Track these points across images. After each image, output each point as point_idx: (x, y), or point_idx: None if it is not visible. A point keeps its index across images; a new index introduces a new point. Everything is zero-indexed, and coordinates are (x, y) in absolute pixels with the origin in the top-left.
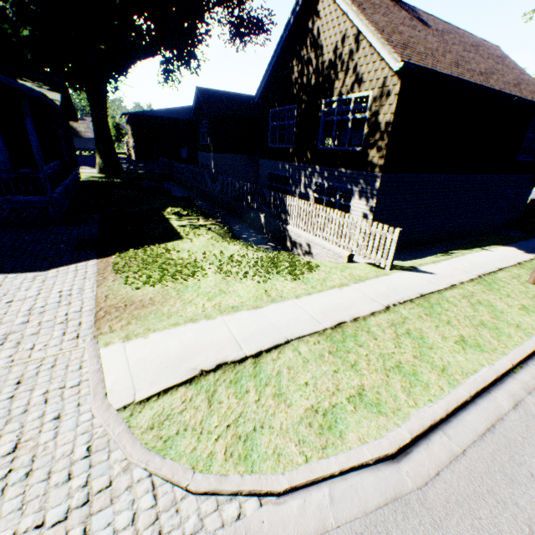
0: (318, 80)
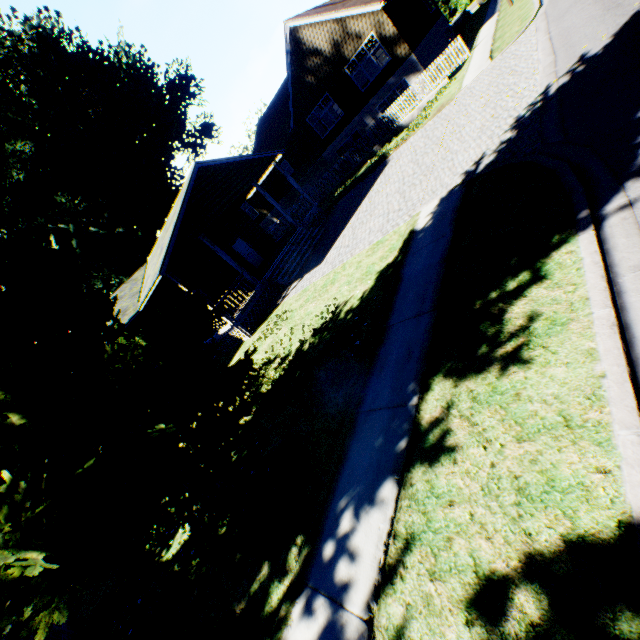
0: (331, 66)
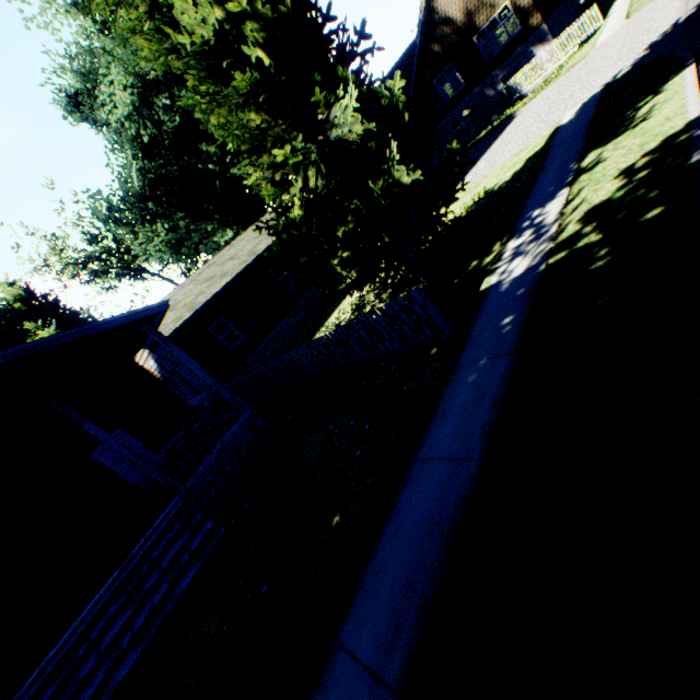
0: (460, 35)
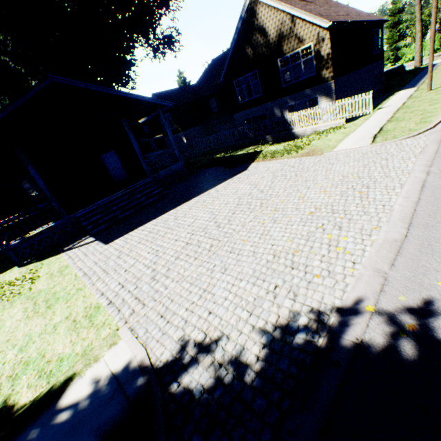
0: (269, 50)
